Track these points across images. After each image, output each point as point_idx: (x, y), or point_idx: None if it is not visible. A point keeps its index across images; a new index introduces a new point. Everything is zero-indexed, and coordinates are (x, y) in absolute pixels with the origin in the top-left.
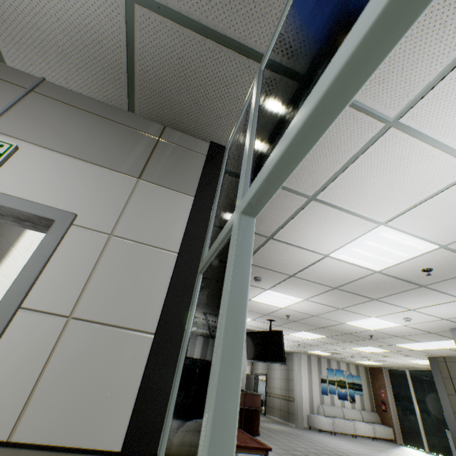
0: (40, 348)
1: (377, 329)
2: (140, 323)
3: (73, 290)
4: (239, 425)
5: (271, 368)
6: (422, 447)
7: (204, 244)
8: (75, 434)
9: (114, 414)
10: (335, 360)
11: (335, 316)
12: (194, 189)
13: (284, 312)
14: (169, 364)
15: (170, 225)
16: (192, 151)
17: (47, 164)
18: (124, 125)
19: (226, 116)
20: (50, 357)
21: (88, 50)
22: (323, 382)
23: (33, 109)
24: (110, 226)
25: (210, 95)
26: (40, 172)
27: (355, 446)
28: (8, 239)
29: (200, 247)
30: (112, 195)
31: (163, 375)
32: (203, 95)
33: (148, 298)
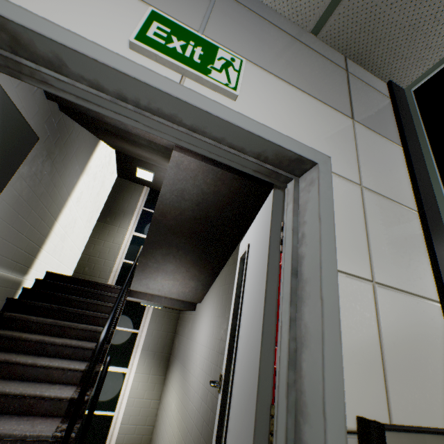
0: (366, 317)
1: None
2: (424, 290)
3: (362, 250)
4: None
5: None
6: None
7: (436, 203)
8: (432, 413)
9: None
10: None
11: None
12: (397, 137)
13: None
14: None
15: (398, 178)
16: (377, 91)
17: (274, 91)
18: (313, 50)
19: (439, 46)
20: (379, 327)
21: None
22: None
23: (230, 15)
24: (356, 176)
25: (441, 14)
26: (273, 100)
27: None
28: (67, 188)
29: (435, 206)
30: (342, 137)
31: None
32: (432, 12)
33: (418, 262)
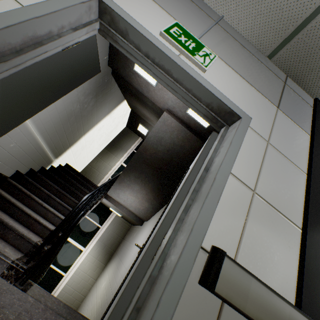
0: (241, 205)
1: None
2: (291, 216)
3: (253, 172)
4: None
5: None
6: None
7: None
8: (267, 281)
9: (286, 278)
10: None
11: None
12: (308, 129)
13: None
14: (318, 258)
15: (299, 150)
16: (304, 100)
17: (229, 77)
18: (265, 66)
19: None
20: (247, 215)
21: (282, 1)
22: None
23: (218, 35)
24: (266, 136)
25: None
26: (227, 80)
27: None
28: (97, 119)
29: None
30: (265, 113)
31: (315, 265)
32: None
33: (294, 200)
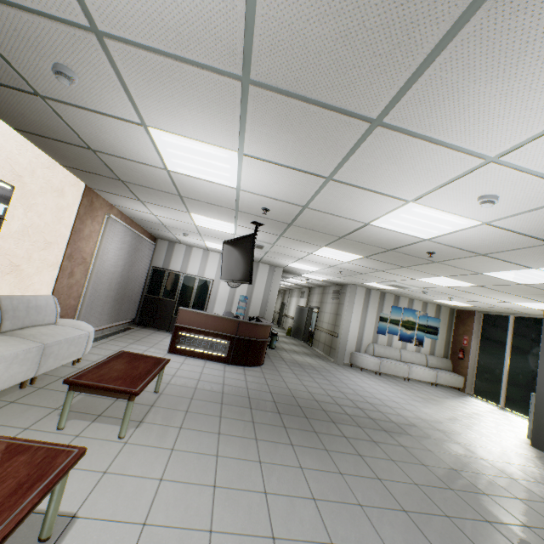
0: None
1: (437, 238)
2: None
3: None
4: (226, 353)
5: (323, 301)
6: (497, 402)
7: None
8: None
9: None
10: (407, 297)
11: (340, 206)
12: None
13: (253, 202)
14: None
15: None
16: None
17: None
18: None
19: None
20: None
21: None
22: (381, 321)
23: None
24: None
25: None
26: None
27: (392, 391)
28: None
29: None
30: None
31: None
32: None
33: None
